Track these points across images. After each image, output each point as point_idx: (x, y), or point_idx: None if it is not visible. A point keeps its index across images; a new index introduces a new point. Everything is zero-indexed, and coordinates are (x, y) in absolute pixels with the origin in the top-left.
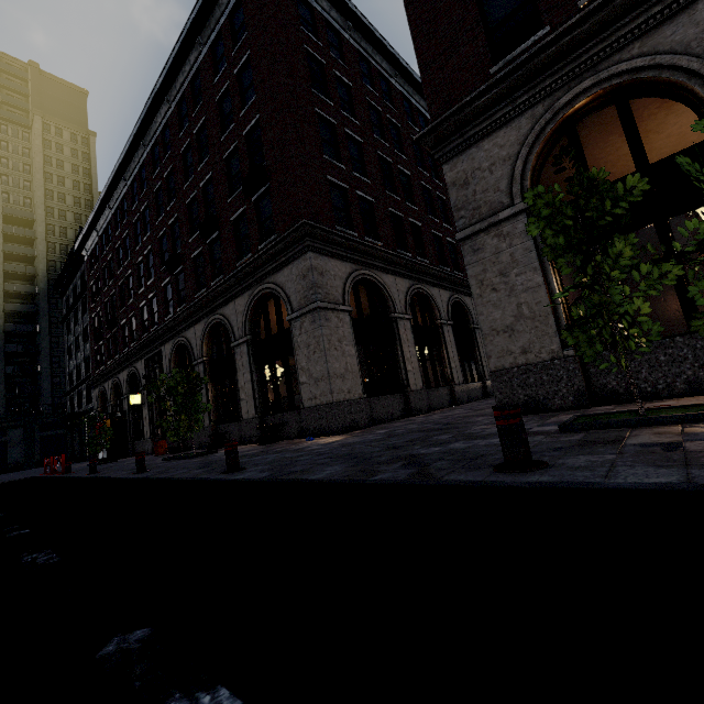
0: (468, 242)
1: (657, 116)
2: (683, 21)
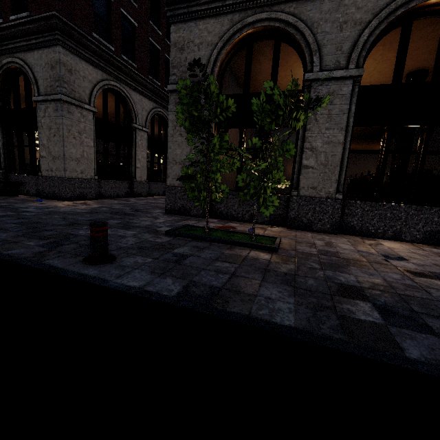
0: (174, 95)
1: None
2: (317, 5)
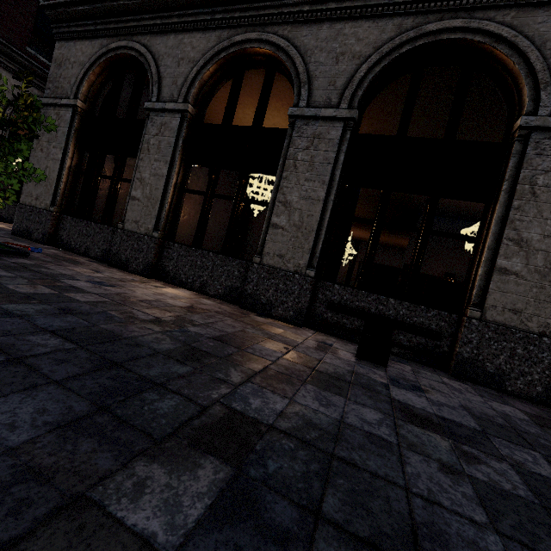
0: (45, 108)
1: (238, 110)
2: (165, 40)
